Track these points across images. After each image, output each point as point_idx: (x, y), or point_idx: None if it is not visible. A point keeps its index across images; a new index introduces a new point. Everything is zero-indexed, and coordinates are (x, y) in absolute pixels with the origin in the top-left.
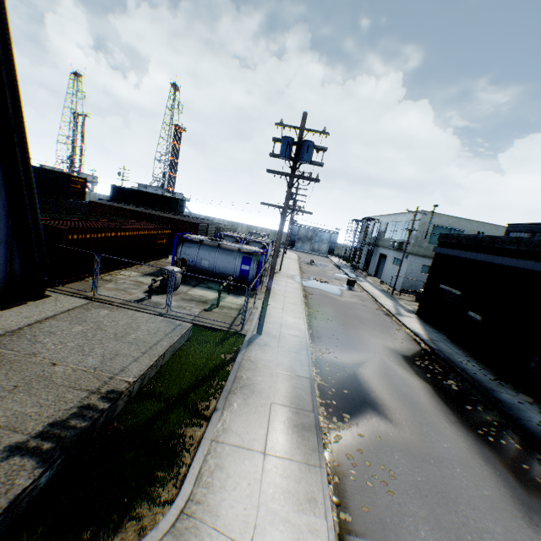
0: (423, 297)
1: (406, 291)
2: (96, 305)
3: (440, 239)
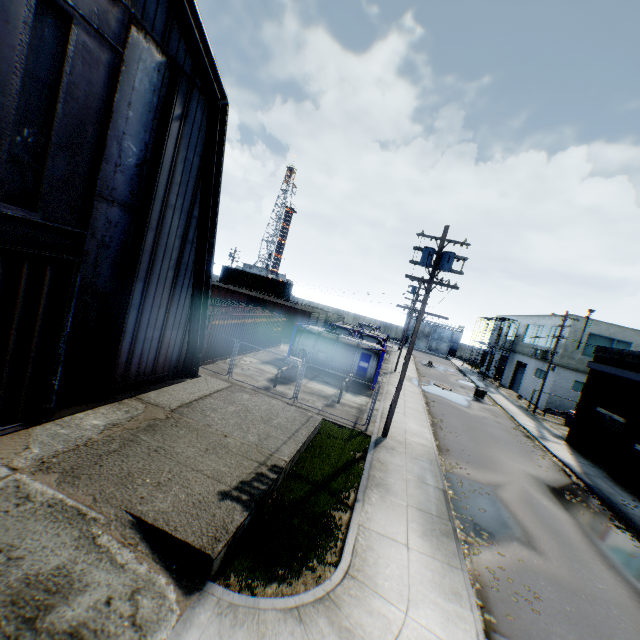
0: (574, 421)
1: (551, 411)
2: (237, 389)
3: (597, 353)
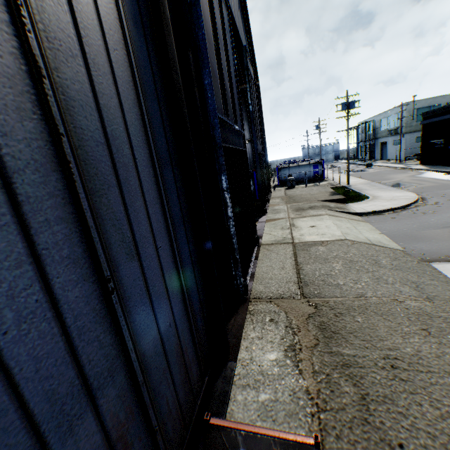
0: (421, 153)
1: (408, 158)
2: (288, 190)
3: (423, 116)
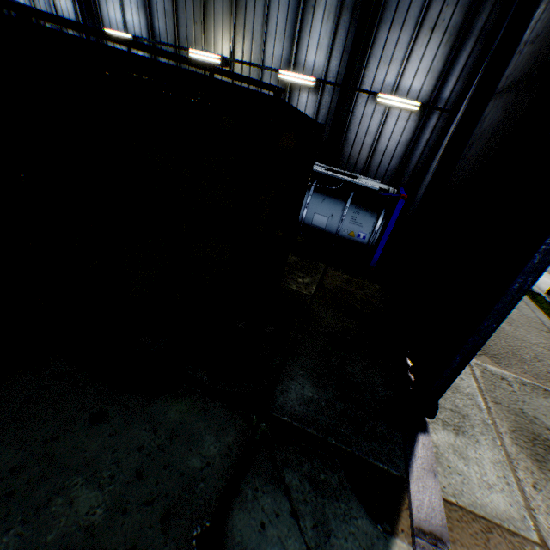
0: None
1: None
2: None
3: None
